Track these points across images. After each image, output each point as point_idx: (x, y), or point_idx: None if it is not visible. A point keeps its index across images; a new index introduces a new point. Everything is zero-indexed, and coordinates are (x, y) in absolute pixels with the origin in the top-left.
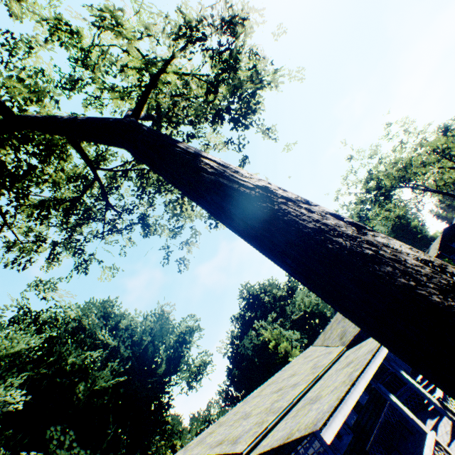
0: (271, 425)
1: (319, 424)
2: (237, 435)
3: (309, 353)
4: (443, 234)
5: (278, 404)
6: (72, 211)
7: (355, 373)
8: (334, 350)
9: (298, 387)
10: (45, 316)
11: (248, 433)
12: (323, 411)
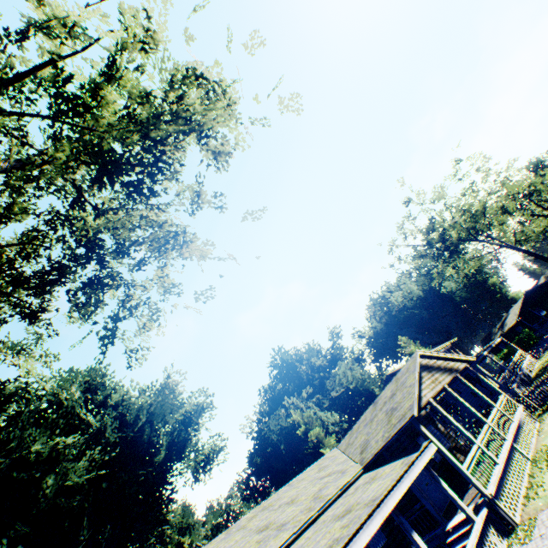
0: None
1: None
2: None
3: (326, 462)
4: (525, 297)
5: None
6: None
7: None
8: (349, 471)
9: (281, 535)
10: (13, 386)
11: None
12: None
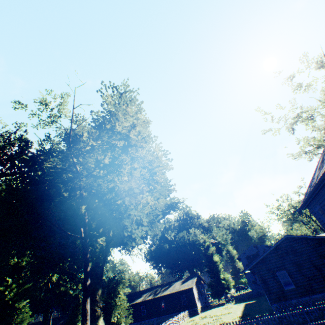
0: None
1: None
2: None
3: None
4: None
5: None
6: None
7: None
8: None
9: None
10: None
11: None
12: None
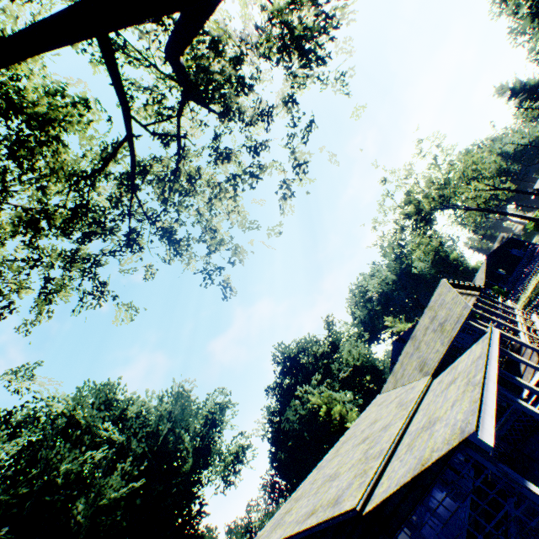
0: (380, 470)
1: (471, 427)
2: (334, 496)
3: (382, 399)
4: (487, 261)
5: (375, 449)
6: (77, 220)
7: (477, 377)
8: (418, 383)
9: (393, 426)
10: (20, 415)
11: (350, 488)
12: (461, 420)
